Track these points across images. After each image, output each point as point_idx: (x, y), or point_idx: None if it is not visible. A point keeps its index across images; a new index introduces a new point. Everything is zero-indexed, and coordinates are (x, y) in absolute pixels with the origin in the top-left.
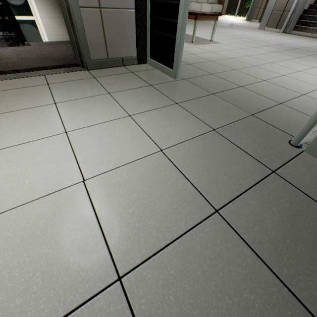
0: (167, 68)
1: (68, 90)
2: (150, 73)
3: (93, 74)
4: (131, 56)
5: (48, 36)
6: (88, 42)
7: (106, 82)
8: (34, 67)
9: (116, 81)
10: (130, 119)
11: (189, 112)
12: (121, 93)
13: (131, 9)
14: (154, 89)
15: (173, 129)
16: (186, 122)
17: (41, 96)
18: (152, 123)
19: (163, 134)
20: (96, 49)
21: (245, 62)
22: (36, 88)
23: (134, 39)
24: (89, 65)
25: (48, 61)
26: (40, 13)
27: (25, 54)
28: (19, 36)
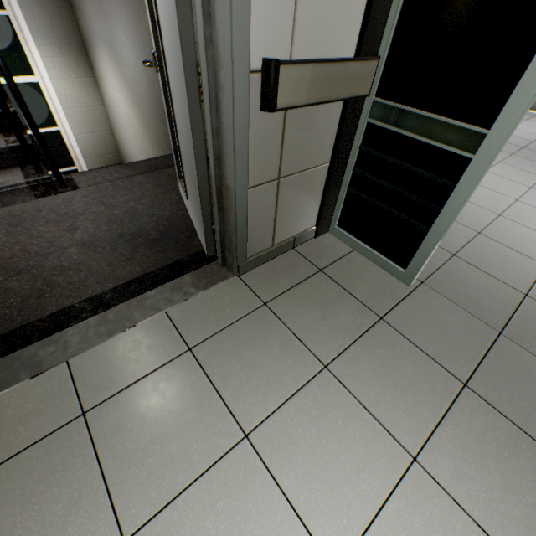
0: (389, 262)
1: (241, 368)
2: (354, 269)
3: (256, 290)
4: (306, 229)
5: (66, 110)
6: (248, 235)
7: (296, 319)
8: (128, 277)
9: (311, 312)
10: (422, 473)
11: (506, 416)
12: (347, 363)
13: (324, 163)
14: (395, 332)
15: (522, 500)
16: (527, 462)
17: (203, 409)
18: (471, 481)
19: (519, 531)
20: (258, 239)
21: (479, 204)
22: (175, 372)
23: (318, 203)
24: (243, 267)
25: (145, 249)
26: (49, 70)
27: (83, 224)
28: (55, 175)
